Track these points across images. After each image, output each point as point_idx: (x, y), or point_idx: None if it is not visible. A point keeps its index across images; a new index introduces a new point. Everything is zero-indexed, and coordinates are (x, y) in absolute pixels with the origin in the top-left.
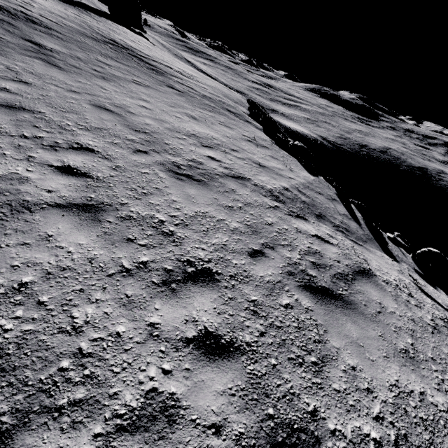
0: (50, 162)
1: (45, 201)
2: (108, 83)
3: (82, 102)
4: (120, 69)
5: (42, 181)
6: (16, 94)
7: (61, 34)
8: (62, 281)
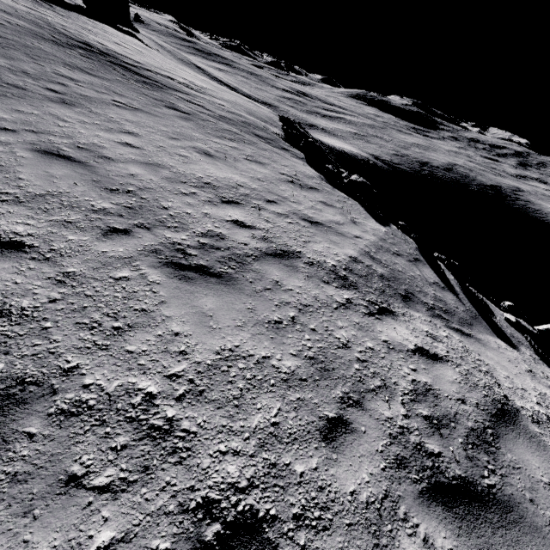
0: None
1: None
2: (71, 110)
3: (16, 148)
4: (93, 86)
5: None
6: None
7: (0, 37)
8: None
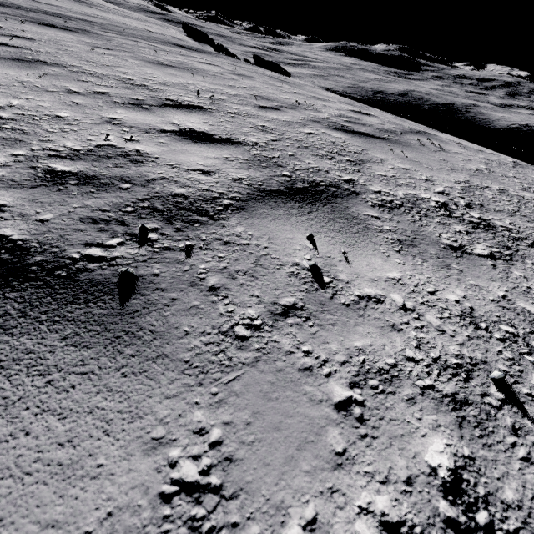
0: None
1: None
2: None
3: None
4: None
5: None
6: None
7: None
8: None
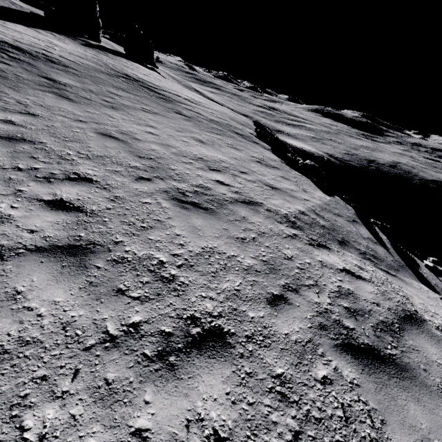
0: (40, 196)
1: (24, 245)
2: (117, 112)
3: (87, 131)
4: (129, 99)
5: (26, 219)
6: (20, 125)
7: (77, 71)
8: (20, 364)
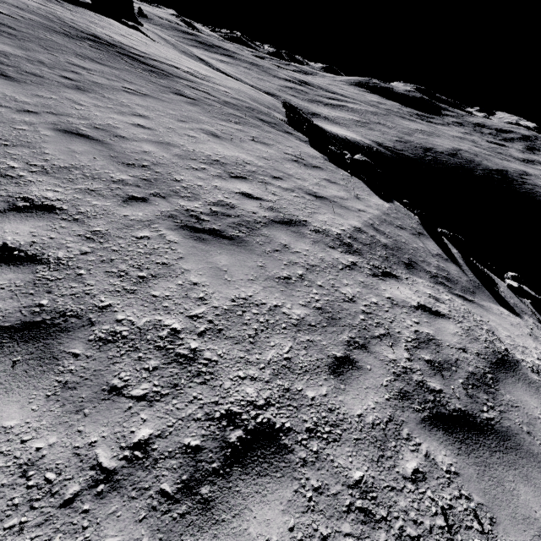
0: None
1: None
2: (85, 95)
3: (40, 127)
4: (103, 74)
5: None
6: None
7: (16, 30)
8: None
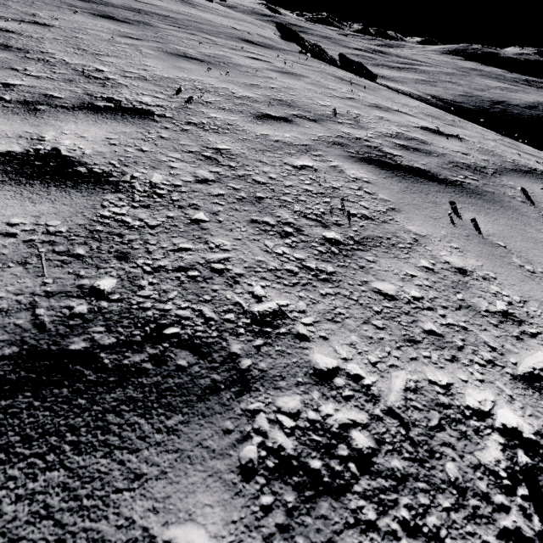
0: None
1: None
2: None
3: None
4: None
5: None
6: None
7: None
8: None
